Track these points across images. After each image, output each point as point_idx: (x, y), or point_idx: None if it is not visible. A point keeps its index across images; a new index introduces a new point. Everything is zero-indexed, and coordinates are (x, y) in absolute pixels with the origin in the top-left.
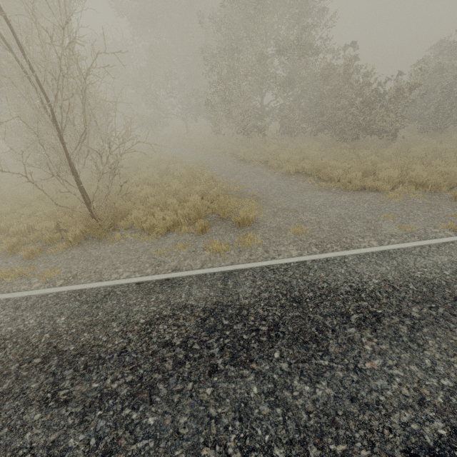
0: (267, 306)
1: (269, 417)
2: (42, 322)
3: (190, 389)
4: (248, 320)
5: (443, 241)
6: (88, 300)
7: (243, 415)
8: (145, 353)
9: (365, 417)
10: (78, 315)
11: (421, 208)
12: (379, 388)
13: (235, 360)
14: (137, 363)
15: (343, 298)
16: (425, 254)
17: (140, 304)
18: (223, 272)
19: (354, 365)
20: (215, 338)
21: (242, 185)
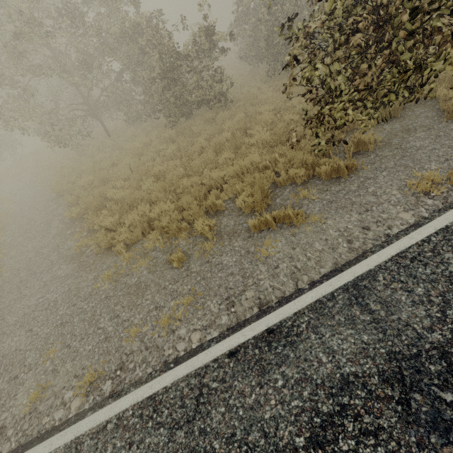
0: None
1: None
2: None
3: None
4: None
5: None
6: None
7: None
8: None
9: None
10: None
11: (119, 303)
12: None
13: None
14: None
15: None
16: None
17: None
18: None
19: None
20: None
21: (2, 266)
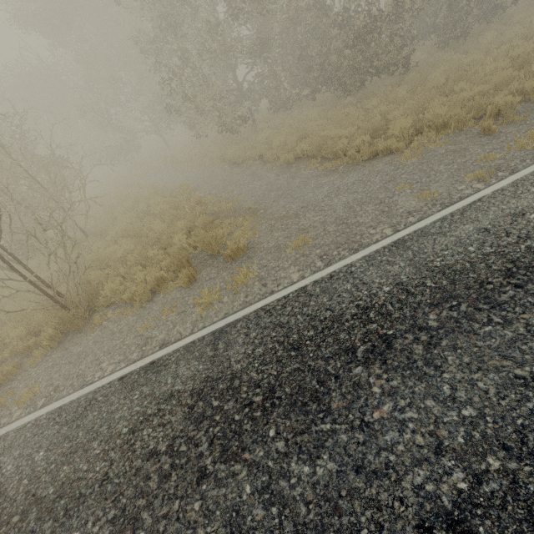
0: (262, 366)
1: (264, 522)
2: (20, 465)
3: (176, 510)
4: (240, 392)
5: (469, 202)
6: (67, 420)
7: (235, 529)
8: (128, 474)
9: (372, 491)
10: (57, 443)
11: (444, 160)
12: (389, 445)
13: (225, 454)
14: (120, 490)
15: (349, 326)
16: (446, 229)
17: (122, 408)
18: (214, 332)
19: (360, 421)
20: (204, 430)
21: (235, 198)
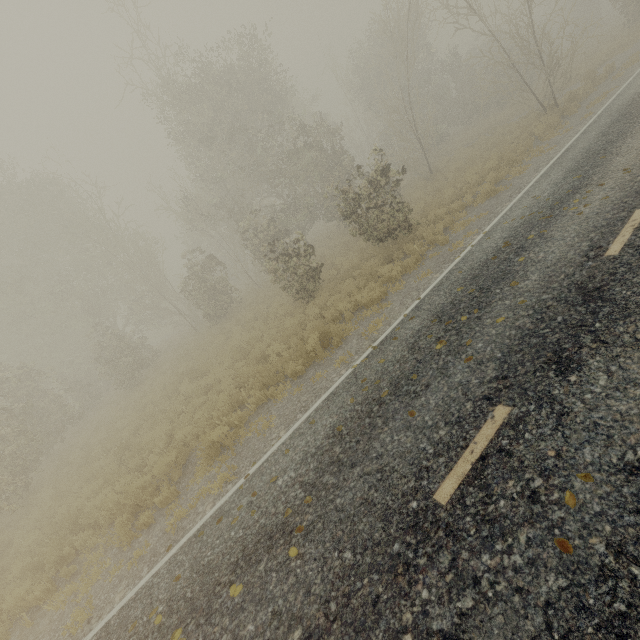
0: None
1: None
2: None
3: None
4: None
5: None
6: None
7: None
8: None
9: None
10: None
11: None
12: None
13: None
14: None
15: None
16: None
17: None
18: None
19: None
20: None
21: None
